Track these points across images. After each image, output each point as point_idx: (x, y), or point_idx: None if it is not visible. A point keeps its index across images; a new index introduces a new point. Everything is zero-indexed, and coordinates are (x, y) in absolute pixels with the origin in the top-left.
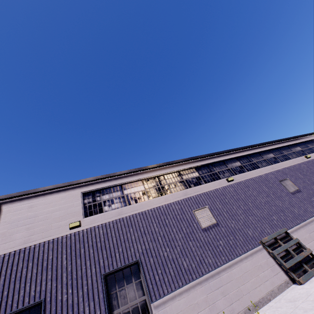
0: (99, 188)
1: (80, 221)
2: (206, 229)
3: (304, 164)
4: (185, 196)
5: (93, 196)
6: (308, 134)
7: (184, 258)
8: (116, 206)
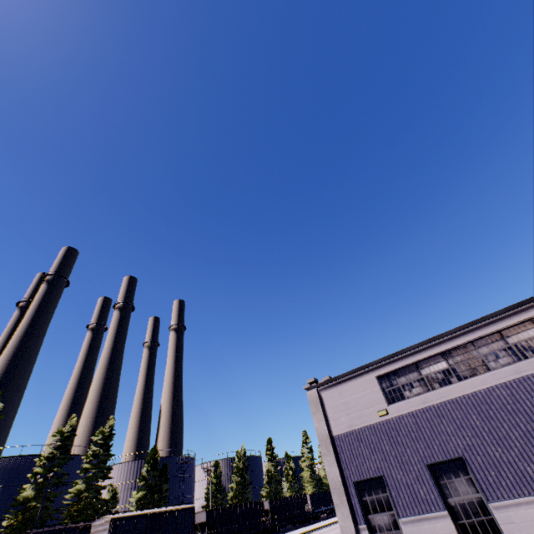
0: (391, 370)
1: (386, 409)
2: None
3: None
4: (515, 374)
5: (389, 379)
6: None
7: (527, 464)
8: (417, 391)
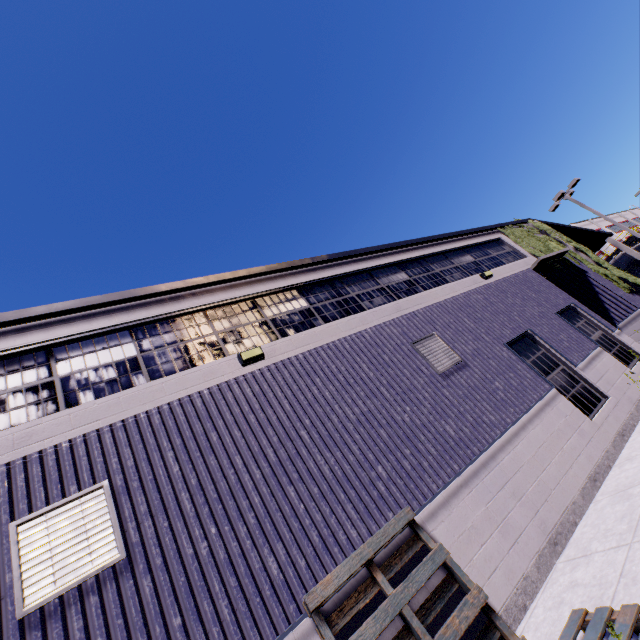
0: None
1: None
2: (50, 612)
3: (478, 292)
4: (11, 451)
5: None
6: (489, 227)
7: None
8: None
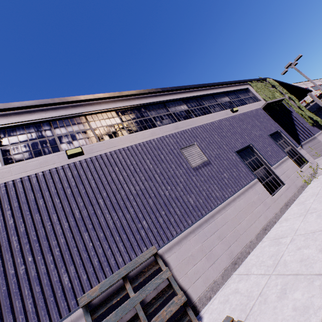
0: None
1: None
2: None
3: (227, 120)
4: None
5: None
6: (243, 80)
7: None
8: None
